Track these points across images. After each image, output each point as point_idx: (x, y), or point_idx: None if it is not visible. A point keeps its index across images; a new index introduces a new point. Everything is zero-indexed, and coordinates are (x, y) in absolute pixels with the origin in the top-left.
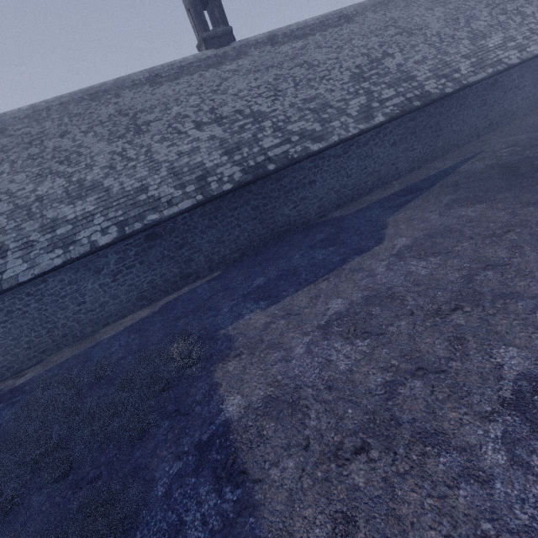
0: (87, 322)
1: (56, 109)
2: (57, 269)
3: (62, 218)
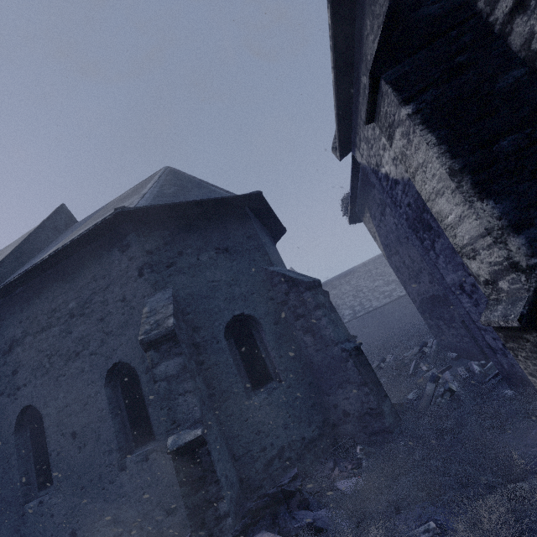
0: (395, 323)
1: (371, 262)
2: (388, 303)
3: (385, 290)
